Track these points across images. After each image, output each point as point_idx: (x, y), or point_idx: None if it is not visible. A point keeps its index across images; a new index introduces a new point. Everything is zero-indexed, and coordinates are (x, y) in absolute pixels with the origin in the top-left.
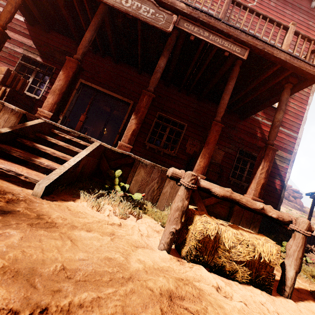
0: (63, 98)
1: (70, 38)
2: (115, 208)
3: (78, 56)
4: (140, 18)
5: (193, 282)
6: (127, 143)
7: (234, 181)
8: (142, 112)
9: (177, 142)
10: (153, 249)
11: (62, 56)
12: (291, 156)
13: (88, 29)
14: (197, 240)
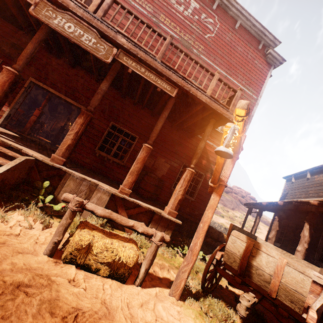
0: None
1: (22, 31)
2: (25, 219)
3: (17, 66)
4: (81, 46)
5: (51, 276)
6: (60, 157)
7: None
8: (79, 129)
9: (128, 152)
10: (38, 254)
11: (12, 49)
12: None
13: (31, 41)
14: (74, 248)
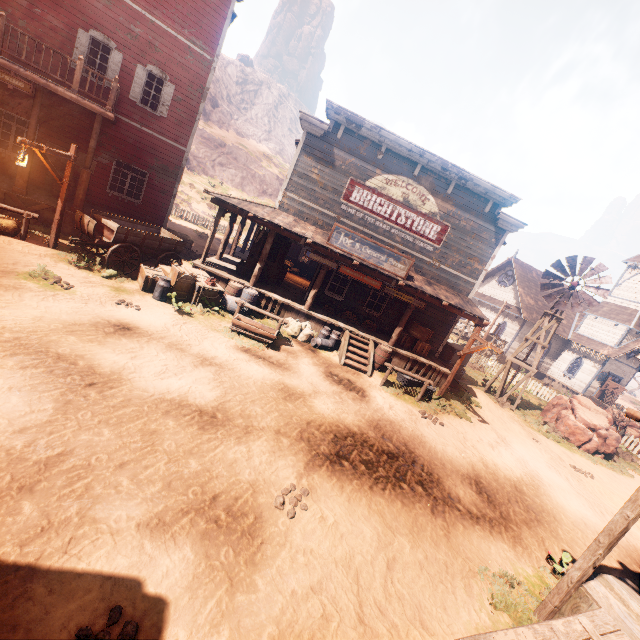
0: None
1: None
2: None
3: None
4: None
5: None
6: None
7: (113, 194)
8: None
9: None
10: None
11: None
12: (178, 171)
13: None
14: None
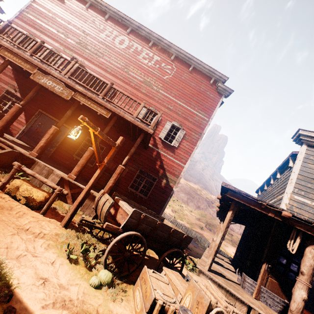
0: (8, 124)
1: None
2: None
3: (22, 103)
4: (54, 92)
5: None
6: (35, 152)
7: (131, 190)
8: (49, 137)
9: None
10: None
11: None
12: (177, 179)
13: (32, 91)
14: (11, 187)
